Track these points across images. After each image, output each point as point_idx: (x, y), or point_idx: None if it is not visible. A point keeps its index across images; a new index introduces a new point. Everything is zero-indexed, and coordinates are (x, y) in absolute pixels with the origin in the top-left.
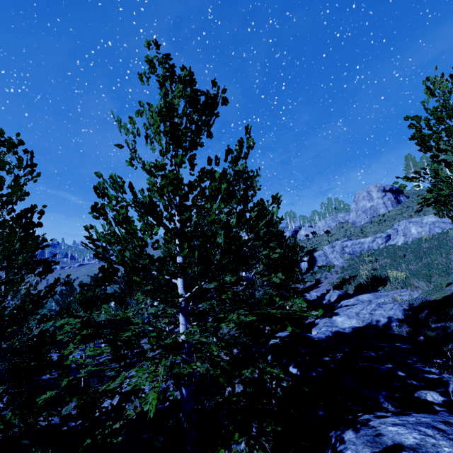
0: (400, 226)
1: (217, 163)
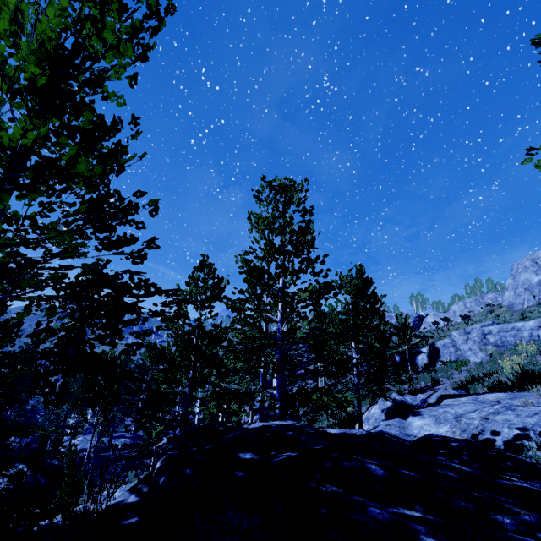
0: None
1: None
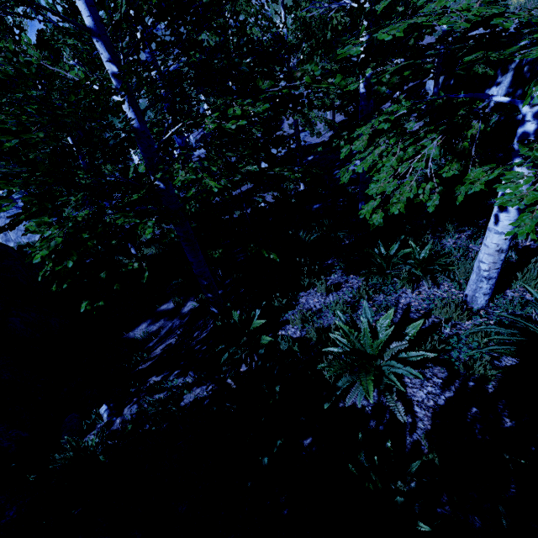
0: None
1: None
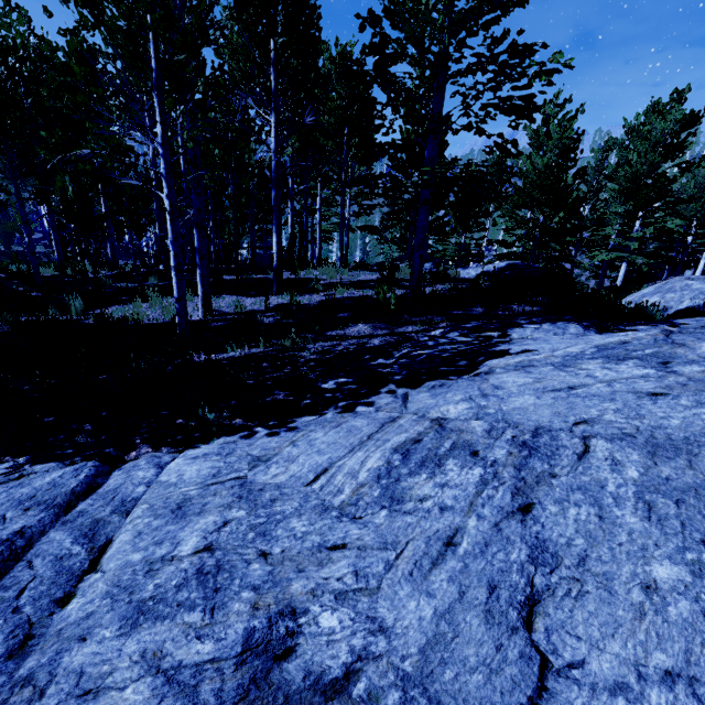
0: None
1: None
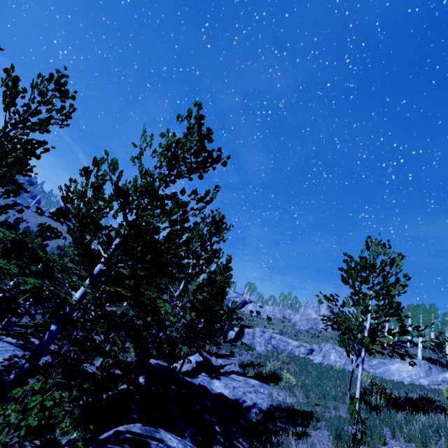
0: (325, 347)
1: (182, 194)
